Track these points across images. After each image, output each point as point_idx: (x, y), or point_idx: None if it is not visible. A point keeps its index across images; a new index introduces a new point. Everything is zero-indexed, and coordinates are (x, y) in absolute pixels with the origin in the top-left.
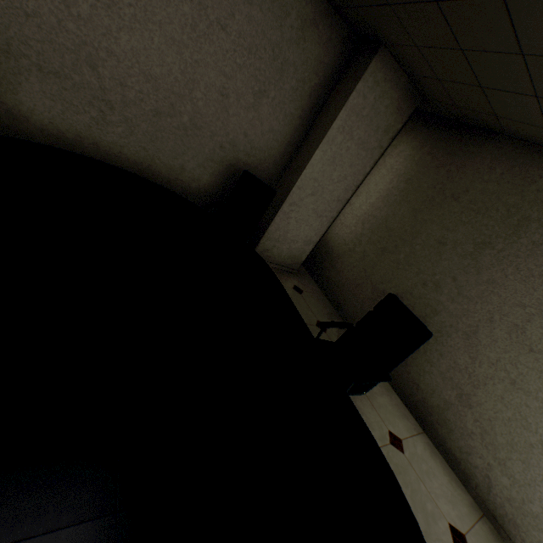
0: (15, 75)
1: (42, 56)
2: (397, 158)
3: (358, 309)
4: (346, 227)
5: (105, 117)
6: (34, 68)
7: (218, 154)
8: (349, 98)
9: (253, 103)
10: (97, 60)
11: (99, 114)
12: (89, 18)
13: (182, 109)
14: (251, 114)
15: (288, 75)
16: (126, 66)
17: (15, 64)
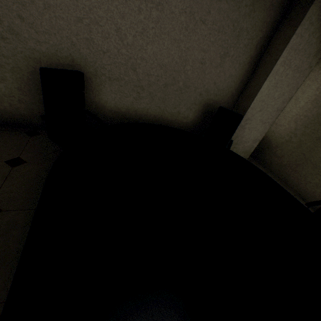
0: (99, 86)
1: (110, 72)
2: (320, 71)
3: (301, 181)
4: (280, 126)
5: (139, 95)
6: (107, 79)
7: (198, 99)
8: (289, 41)
9: (219, 63)
10: (136, 65)
11: (137, 94)
12: (132, 43)
13: (179, 79)
14: (218, 69)
15: (242, 37)
16: (150, 64)
17: (99, 80)
